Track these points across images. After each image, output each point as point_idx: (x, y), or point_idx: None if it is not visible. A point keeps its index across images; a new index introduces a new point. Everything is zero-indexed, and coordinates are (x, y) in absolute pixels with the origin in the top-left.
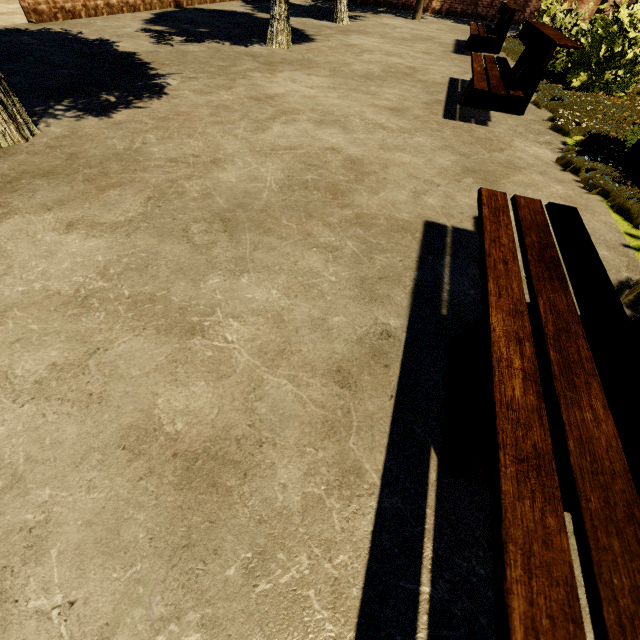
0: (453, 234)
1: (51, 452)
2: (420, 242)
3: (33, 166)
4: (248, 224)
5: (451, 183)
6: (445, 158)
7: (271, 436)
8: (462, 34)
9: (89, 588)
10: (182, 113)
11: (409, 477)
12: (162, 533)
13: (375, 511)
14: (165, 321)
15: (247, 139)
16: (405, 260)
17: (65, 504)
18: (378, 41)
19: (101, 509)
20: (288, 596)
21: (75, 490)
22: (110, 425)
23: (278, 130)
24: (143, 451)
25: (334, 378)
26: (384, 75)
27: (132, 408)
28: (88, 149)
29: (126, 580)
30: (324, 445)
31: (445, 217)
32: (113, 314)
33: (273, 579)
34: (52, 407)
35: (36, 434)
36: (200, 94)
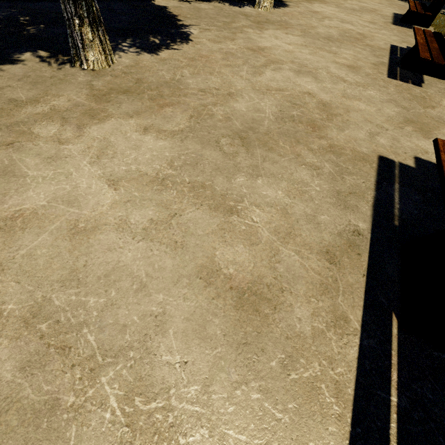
0: (400, 168)
1: (159, 273)
2: (376, 170)
3: (116, 85)
4: (257, 142)
5: (396, 129)
6: (391, 109)
7: (288, 287)
8: (398, 8)
9: (193, 356)
10: (203, 56)
11: (379, 329)
12: (230, 333)
13: (358, 346)
14: (213, 202)
15: (249, 80)
16: (366, 182)
17: (172, 305)
18: (334, 10)
19: (193, 312)
20: (309, 385)
21: (176, 298)
22: (190, 263)
23: (269, 75)
24: (212, 282)
25: (325, 256)
26: (341, 38)
27: (201, 254)
28: (148, 77)
29: (213, 355)
30: (322, 298)
31: (393, 154)
32: (181, 192)
33: (299, 373)
34: (155, 246)
35: (149, 261)
36: (213, 42)
